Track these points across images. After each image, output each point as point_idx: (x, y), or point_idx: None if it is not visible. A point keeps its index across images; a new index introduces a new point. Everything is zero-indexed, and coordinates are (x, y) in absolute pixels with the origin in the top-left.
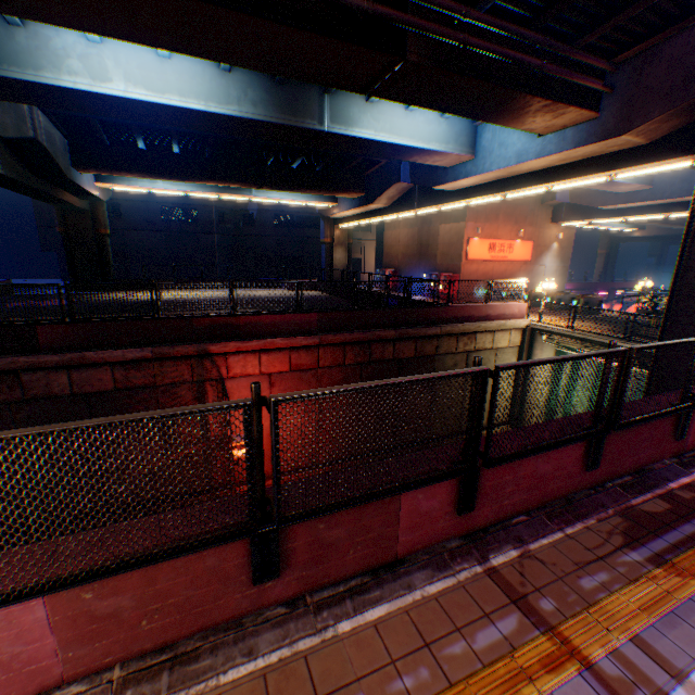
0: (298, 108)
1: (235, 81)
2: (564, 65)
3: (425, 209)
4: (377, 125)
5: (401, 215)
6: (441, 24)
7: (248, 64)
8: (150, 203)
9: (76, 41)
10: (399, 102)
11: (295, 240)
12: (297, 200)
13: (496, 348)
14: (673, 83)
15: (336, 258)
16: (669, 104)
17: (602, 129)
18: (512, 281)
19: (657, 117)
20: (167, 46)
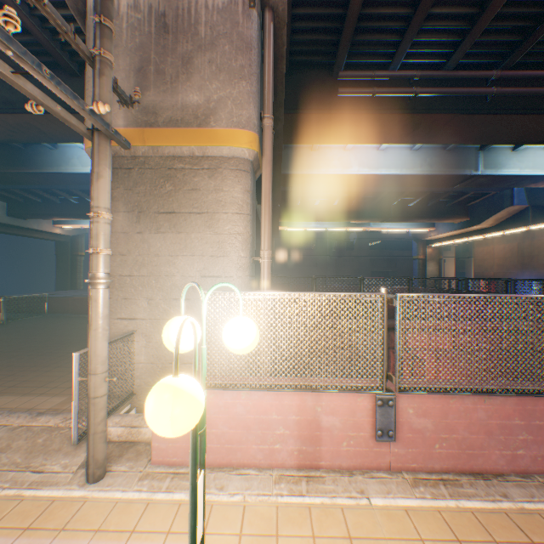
0: (458, 163)
1: (418, 155)
2: None
3: (541, 224)
4: (520, 164)
5: (507, 231)
6: None
7: (461, 141)
8: (289, 238)
9: (337, 152)
10: None
11: (383, 258)
12: (401, 228)
13: None
14: None
15: (427, 270)
16: None
17: None
18: None
19: None
20: (416, 141)
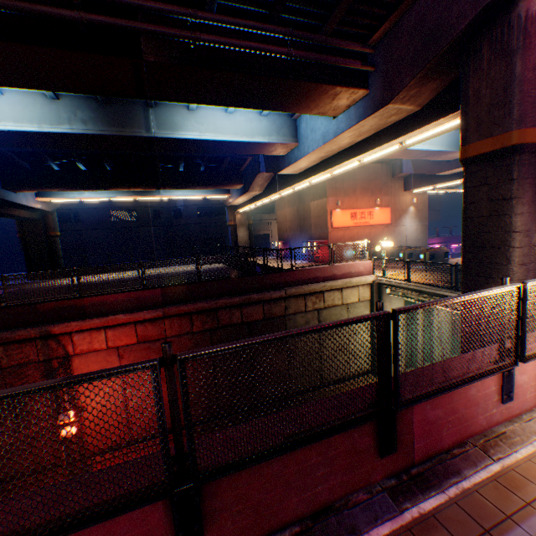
0: (125, 121)
1: (65, 106)
2: (321, 52)
3: (284, 190)
4: (201, 127)
5: (272, 198)
6: (177, 27)
7: (18, 84)
8: (101, 209)
9: None
10: (183, 102)
11: (215, 225)
12: (197, 195)
13: (347, 303)
14: (416, 49)
15: (239, 236)
16: (416, 68)
17: (373, 102)
18: (377, 241)
19: (410, 82)
20: None
